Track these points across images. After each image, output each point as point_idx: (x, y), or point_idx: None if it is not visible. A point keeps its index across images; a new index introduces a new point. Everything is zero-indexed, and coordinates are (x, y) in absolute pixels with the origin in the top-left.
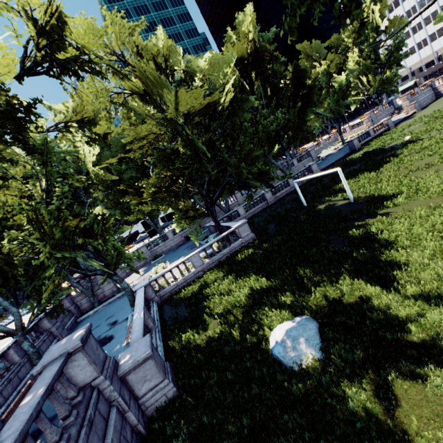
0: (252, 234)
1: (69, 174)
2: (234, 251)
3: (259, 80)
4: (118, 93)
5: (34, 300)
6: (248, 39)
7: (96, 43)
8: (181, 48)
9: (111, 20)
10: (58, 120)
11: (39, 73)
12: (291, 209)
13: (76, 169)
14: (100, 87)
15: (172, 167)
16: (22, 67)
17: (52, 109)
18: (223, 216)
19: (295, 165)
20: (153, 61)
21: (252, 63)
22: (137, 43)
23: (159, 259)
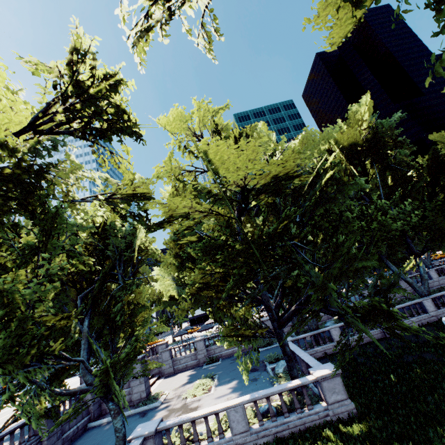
0: (350, 402)
1: (77, 252)
2: (308, 427)
3: (375, 167)
4: (189, 171)
5: (27, 393)
6: (362, 127)
7: (180, 127)
8: (274, 133)
9: (198, 105)
10: (161, 198)
11: (62, 134)
12: (439, 370)
13: (129, 243)
14: (174, 165)
15: (212, 264)
16: (30, 123)
17: (108, 181)
18: (306, 334)
19: (433, 277)
20: (233, 140)
21: (365, 149)
22: (218, 123)
23: (212, 366)
